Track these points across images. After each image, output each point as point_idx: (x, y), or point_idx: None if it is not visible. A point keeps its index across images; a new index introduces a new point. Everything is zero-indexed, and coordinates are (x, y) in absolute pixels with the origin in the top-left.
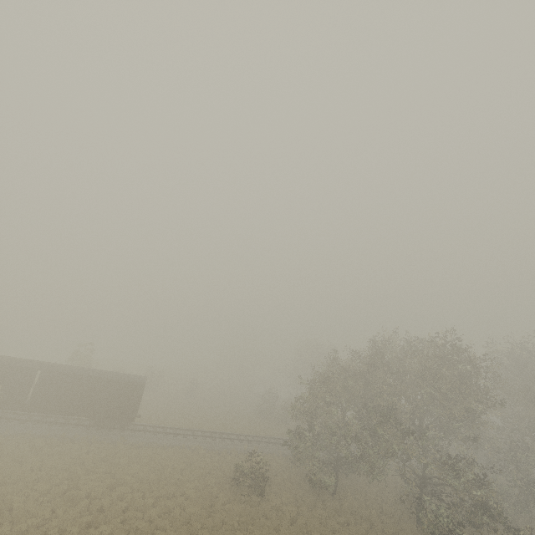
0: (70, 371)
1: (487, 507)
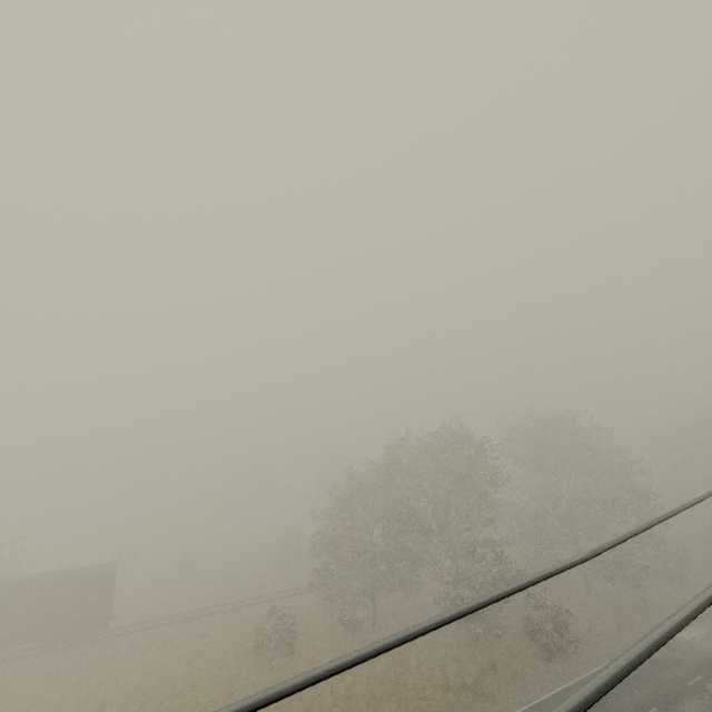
0: None
1: None
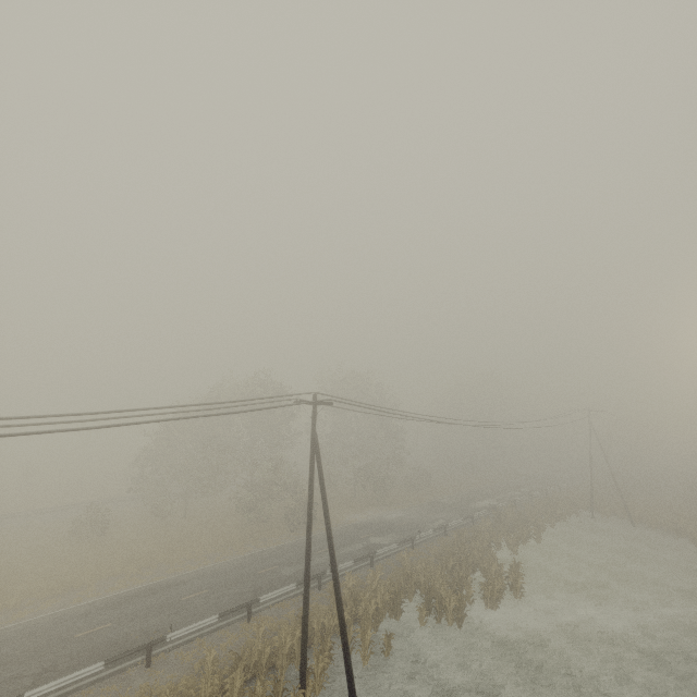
0: None
1: (290, 487)
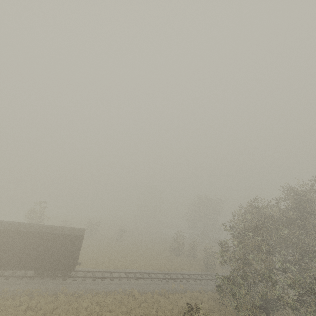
0: (13, 227)
1: None
